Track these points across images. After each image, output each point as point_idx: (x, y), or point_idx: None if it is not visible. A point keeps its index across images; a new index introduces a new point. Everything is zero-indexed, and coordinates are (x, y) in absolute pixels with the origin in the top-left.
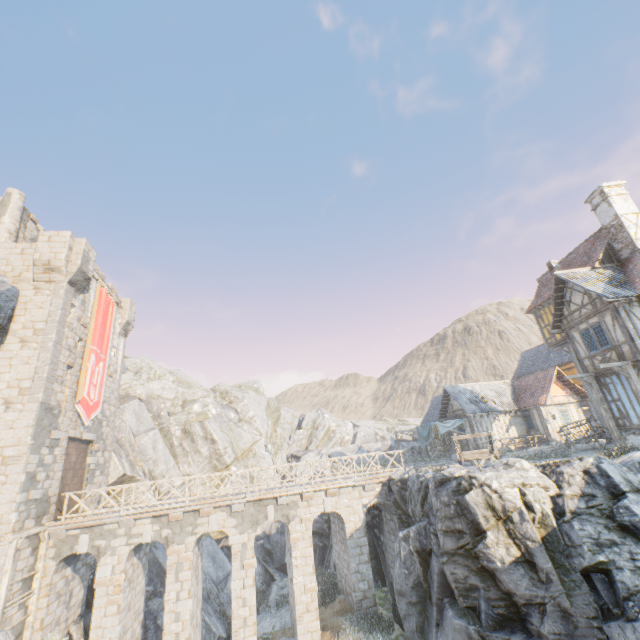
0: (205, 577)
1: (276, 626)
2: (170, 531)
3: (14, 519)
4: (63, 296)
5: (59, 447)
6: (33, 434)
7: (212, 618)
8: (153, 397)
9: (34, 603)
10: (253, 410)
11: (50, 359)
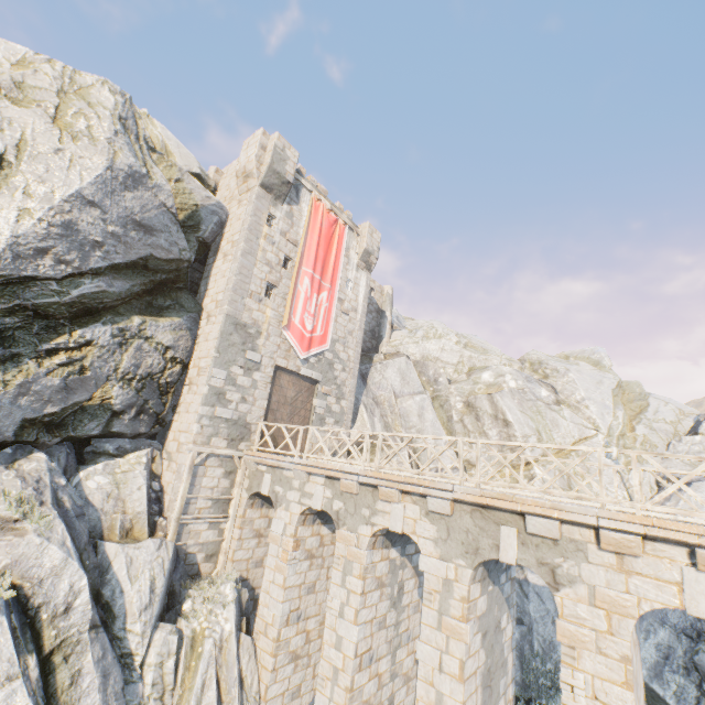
0: None
1: None
2: (342, 505)
3: (195, 430)
4: (254, 201)
5: (260, 372)
6: (217, 347)
7: None
8: (429, 359)
9: (228, 529)
10: (583, 390)
11: (237, 269)
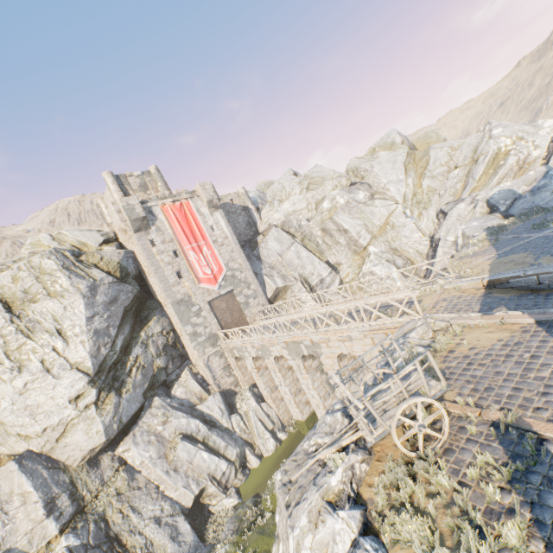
0: None
1: None
2: (261, 352)
3: (196, 353)
4: (139, 243)
5: (204, 311)
6: (178, 318)
7: None
8: (290, 214)
9: (236, 373)
10: (384, 178)
11: (159, 281)
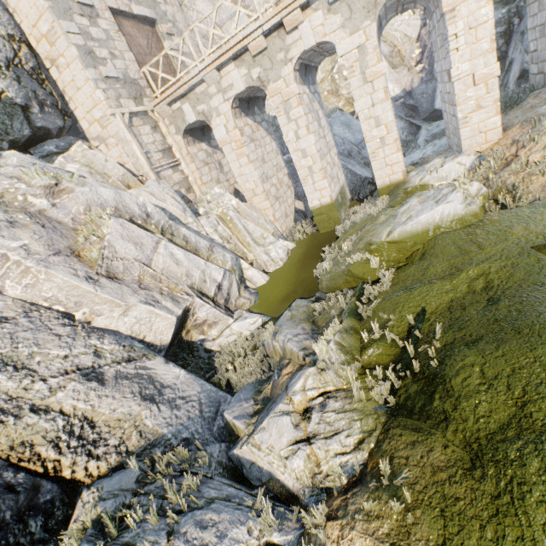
0: (342, 142)
1: (427, 153)
2: (260, 70)
3: (102, 97)
4: None
5: (103, 20)
6: None
7: (355, 167)
8: None
9: (186, 169)
10: None
11: None
